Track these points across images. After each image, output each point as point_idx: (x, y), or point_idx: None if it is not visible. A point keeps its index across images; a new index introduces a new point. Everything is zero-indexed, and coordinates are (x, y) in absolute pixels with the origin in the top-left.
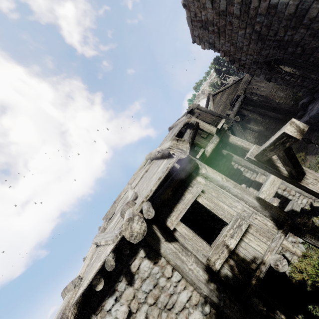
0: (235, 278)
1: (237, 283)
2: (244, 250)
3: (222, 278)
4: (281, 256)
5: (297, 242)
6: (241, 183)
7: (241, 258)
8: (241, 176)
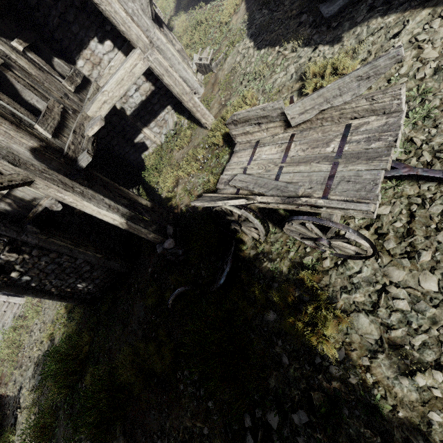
0: (15, 211)
1: (18, 213)
2: (22, 193)
3: (0, 211)
4: (57, 202)
5: (161, 133)
6: (107, 38)
7: (20, 199)
8: (108, 22)
